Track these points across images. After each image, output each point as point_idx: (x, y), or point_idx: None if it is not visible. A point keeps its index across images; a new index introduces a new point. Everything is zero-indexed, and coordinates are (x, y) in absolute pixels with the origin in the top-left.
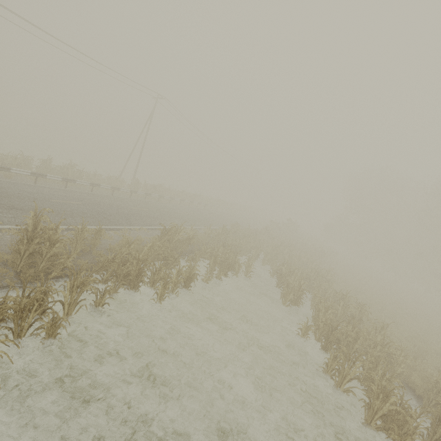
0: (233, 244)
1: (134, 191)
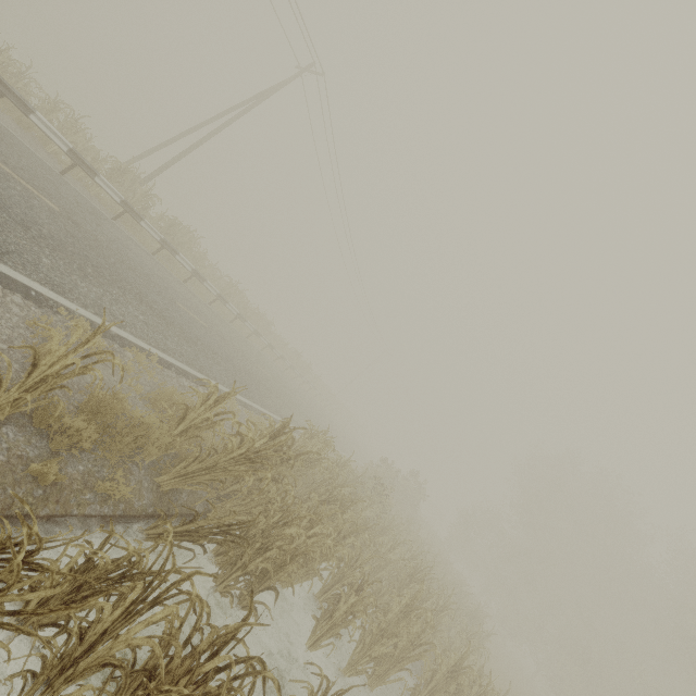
0: (279, 539)
1: (87, 166)
